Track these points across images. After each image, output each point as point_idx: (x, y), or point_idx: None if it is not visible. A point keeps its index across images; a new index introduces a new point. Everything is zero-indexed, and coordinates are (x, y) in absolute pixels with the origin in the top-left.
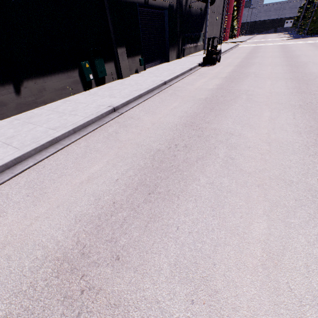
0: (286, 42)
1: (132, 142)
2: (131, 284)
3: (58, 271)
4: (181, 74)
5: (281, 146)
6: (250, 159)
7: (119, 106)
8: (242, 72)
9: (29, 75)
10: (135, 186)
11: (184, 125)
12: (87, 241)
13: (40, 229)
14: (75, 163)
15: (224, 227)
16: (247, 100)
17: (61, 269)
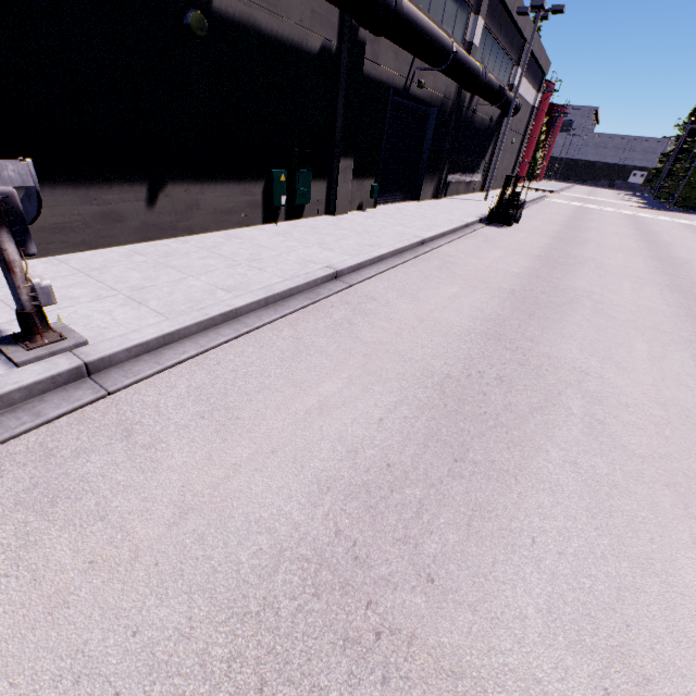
0: (638, 212)
1: (389, 349)
2: (475, 637)
3: (316, 585)
4: (450, 231)
5: (689, 416)
6: (636, 429)
7: (346, 270)
8: (568, 252)
9: (181, 174)
10: (422, 439)
11: (484, 335)
12: (356, 534)
13: (251, 492)
14: (282, 369)
15: (625, 555)
16: (596, 311)
17: (320, 581)
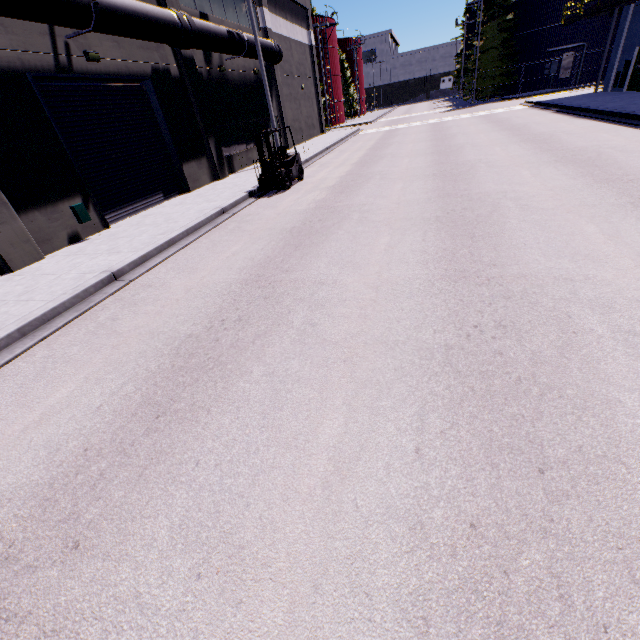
0: (444, 117)
1: None
2: None
3: None
4: (186, 232)
5: None
6: None
7: None
8: (336, 207)
9: None
10: None
11: None
12: None
13: None
14: None
15: None
16: (300, 337)
17: None
